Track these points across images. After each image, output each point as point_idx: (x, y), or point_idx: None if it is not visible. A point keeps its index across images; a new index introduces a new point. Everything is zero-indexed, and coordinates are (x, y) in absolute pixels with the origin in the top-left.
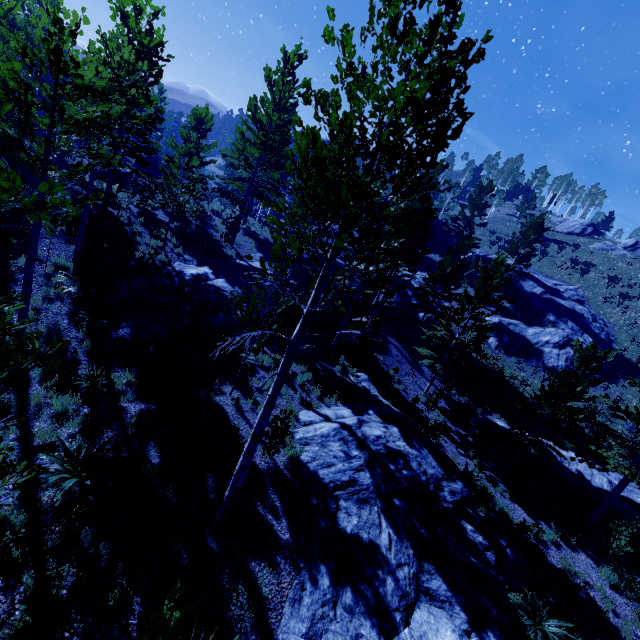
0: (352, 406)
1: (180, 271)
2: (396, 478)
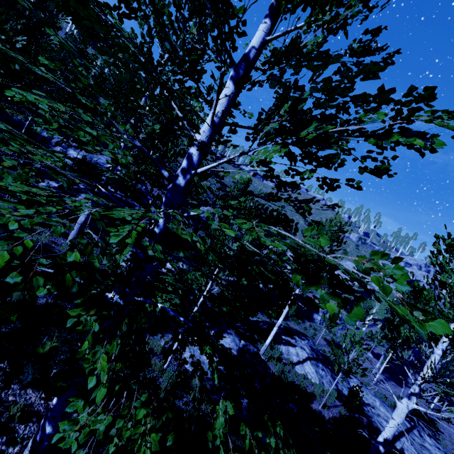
0: (280, 342)
1: None
2: (324, 359)
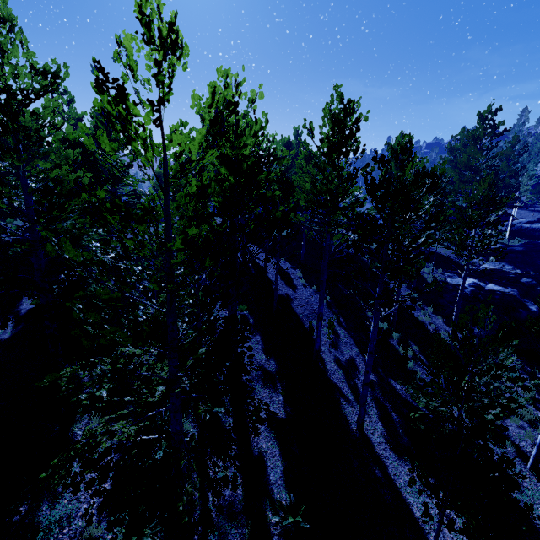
0: None
1: (458, 285)
2: None
